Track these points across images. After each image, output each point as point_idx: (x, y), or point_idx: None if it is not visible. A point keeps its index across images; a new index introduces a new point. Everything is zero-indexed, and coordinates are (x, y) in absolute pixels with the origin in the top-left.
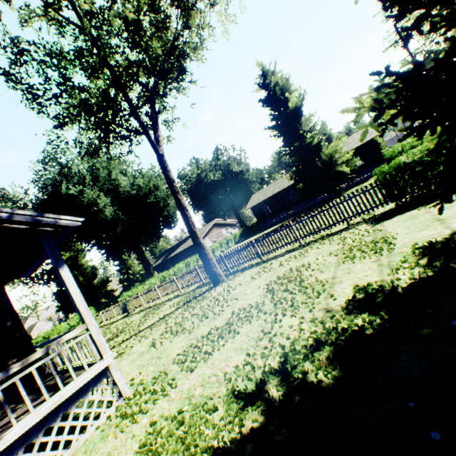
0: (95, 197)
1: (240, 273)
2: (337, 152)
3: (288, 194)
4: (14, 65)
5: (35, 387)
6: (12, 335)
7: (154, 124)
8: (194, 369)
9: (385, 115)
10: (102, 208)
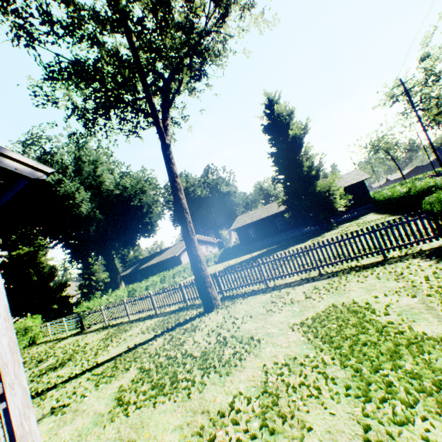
0: (74, 190)
1: (241, 300)
2: (332, 186)
3: (275, 221)
4: None
5: None
6: None
7: (164, 111)
8: None
9: None
10: (78, 202)
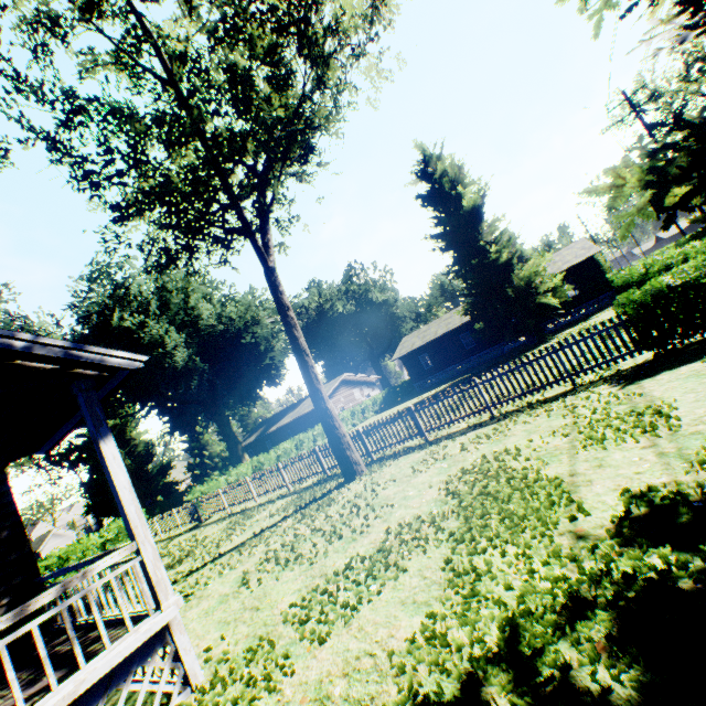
0: (162, 333)
1: (391, 462)
2: (538, 275)
3: (459, 338)
4: (63, 126)
5: (34, 654)
6: (7, 554)
7: (262, 222)
8: (326, 638)
9: (665, 197)
10: (171, 350)
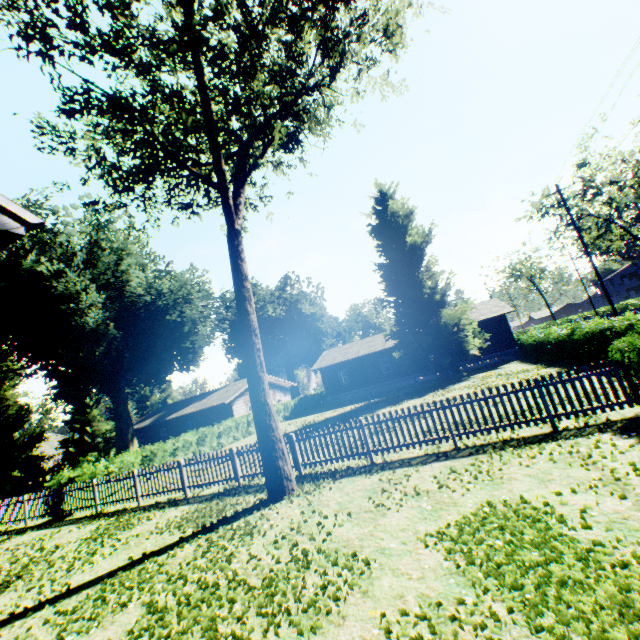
0: (80, 289)
1: (330, 482)
2: (463, 318)
3: (379, 361)
4: None
5: None
6: None
7: (237, 184)
8: None
9: None
10: (84, 308)
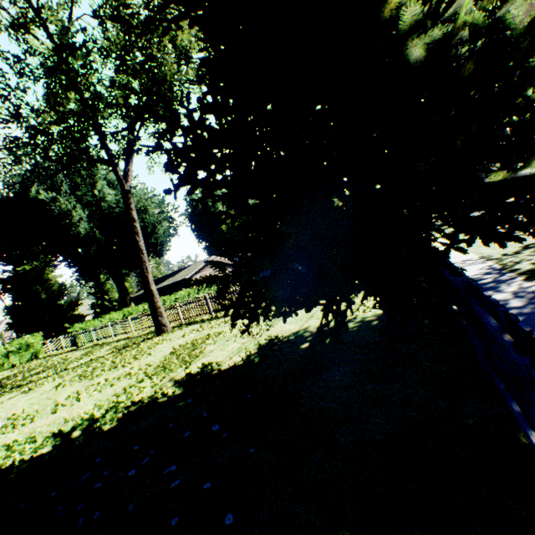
0: (71, 208)
1: (186, 327)
2: None
3: None
4: None
5: None
6: None
7: (127, 156)
8: (59, 411)
9: None
10: (76, 222)
